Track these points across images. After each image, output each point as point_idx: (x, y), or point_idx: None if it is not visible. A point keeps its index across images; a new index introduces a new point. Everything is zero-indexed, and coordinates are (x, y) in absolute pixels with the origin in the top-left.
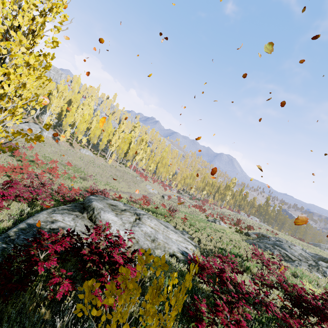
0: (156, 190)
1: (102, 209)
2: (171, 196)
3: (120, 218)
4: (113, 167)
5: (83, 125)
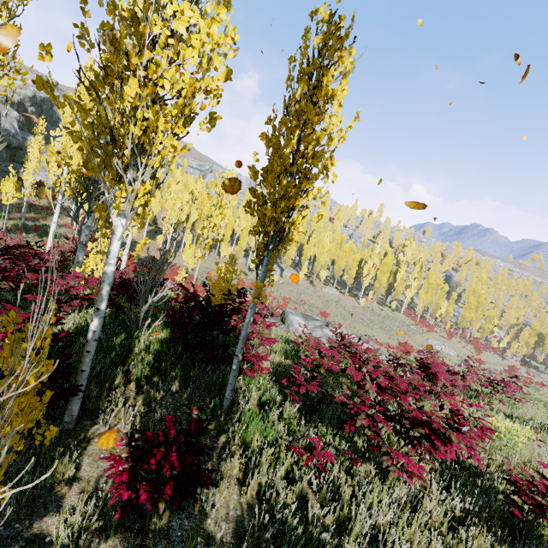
0: (453, 350)
1: (292, 313)
2: (494, 366)
3: (307, 322)
4: (368, 310)
5: (323, 256)
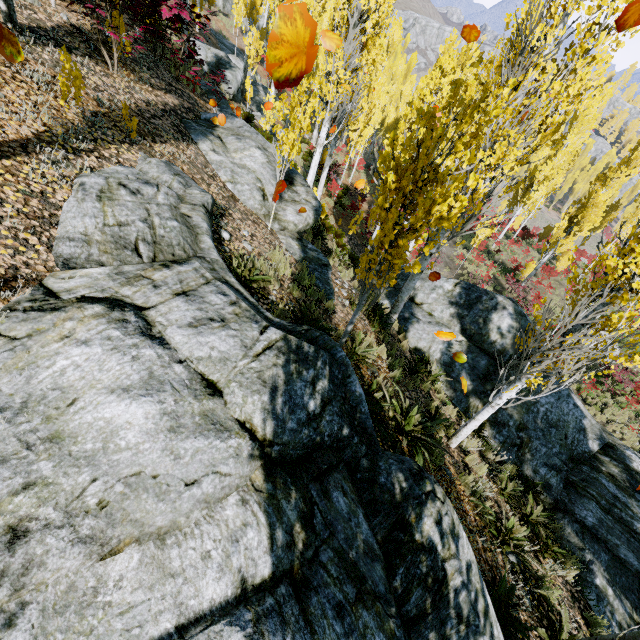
0: None
1: None
2: None
3: None
4: None
5: None
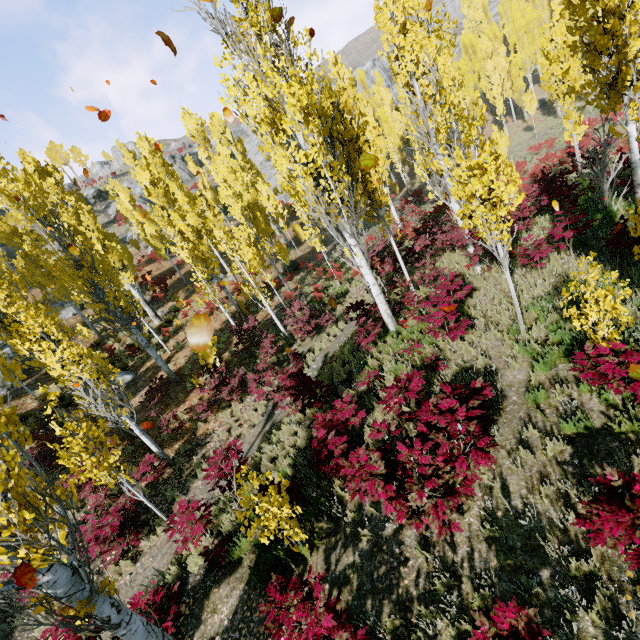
0: None
1: None
2: None
3: None
4: None
5: None
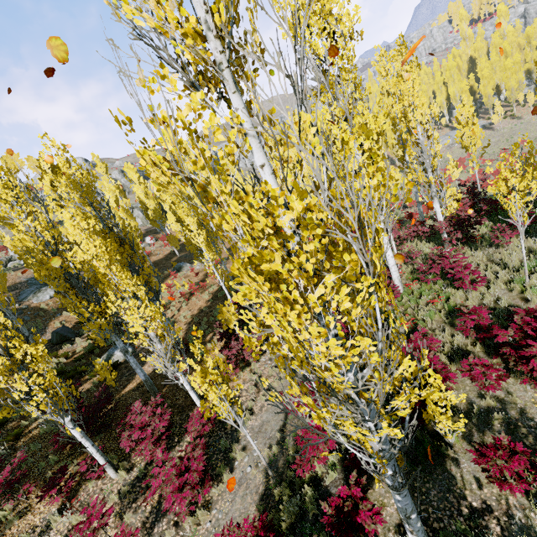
0: None
1: None
2: None
3: None
4: None
5: (514, 78)
